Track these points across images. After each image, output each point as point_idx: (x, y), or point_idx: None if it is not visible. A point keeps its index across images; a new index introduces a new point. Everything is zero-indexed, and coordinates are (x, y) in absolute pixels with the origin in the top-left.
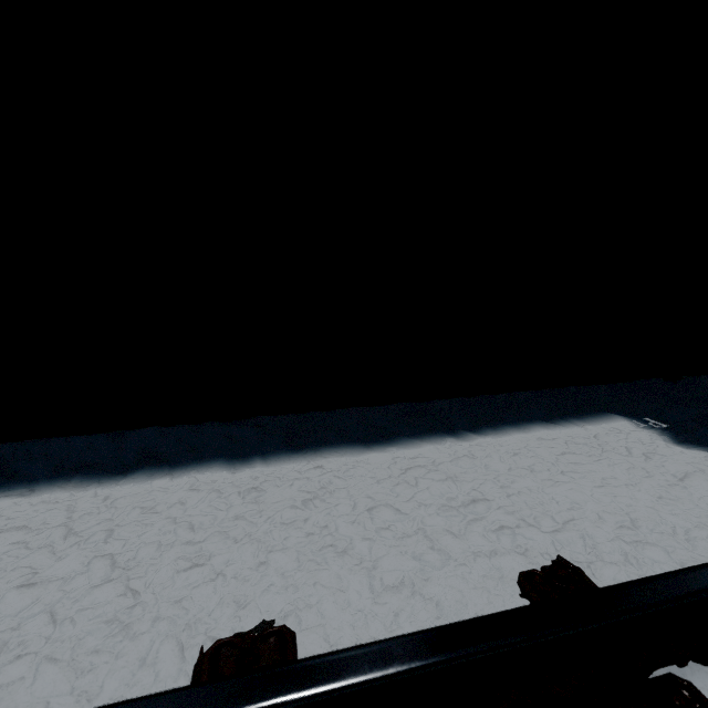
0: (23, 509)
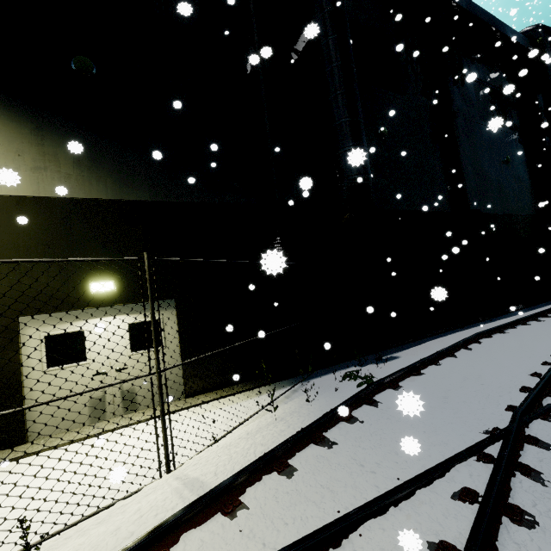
0: None
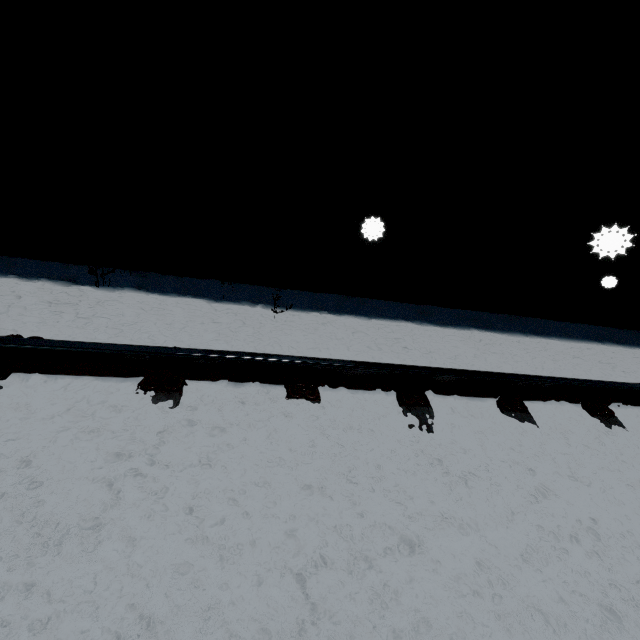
0: (619, 350)
